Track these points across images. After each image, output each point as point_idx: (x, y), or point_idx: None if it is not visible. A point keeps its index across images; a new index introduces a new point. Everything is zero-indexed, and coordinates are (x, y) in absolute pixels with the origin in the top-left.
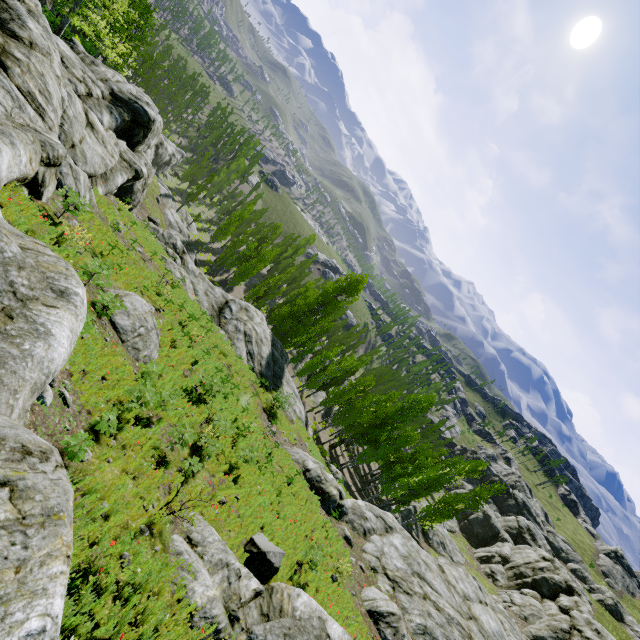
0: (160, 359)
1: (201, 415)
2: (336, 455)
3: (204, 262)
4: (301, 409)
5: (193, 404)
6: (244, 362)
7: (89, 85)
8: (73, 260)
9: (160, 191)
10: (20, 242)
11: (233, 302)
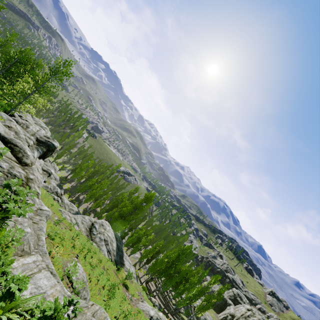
0: (92, 296)
1: (112, 318)
2: (149, 286)
3: (66, 189)
4: (134, 271)
5: (107, 313)
6: (107, 257)
7: (28, 141)
8: (54, 263)
9: None
10: (91, 312)
11: (96, 223)
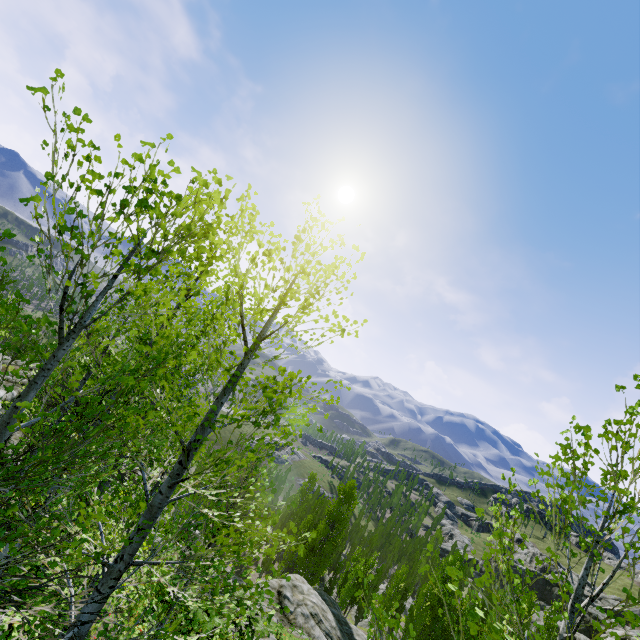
0: None
1: None
2: None
3: None
4: None
5: None
6: None
7: None
8: None
9: None
10: None
11: (285, 588)
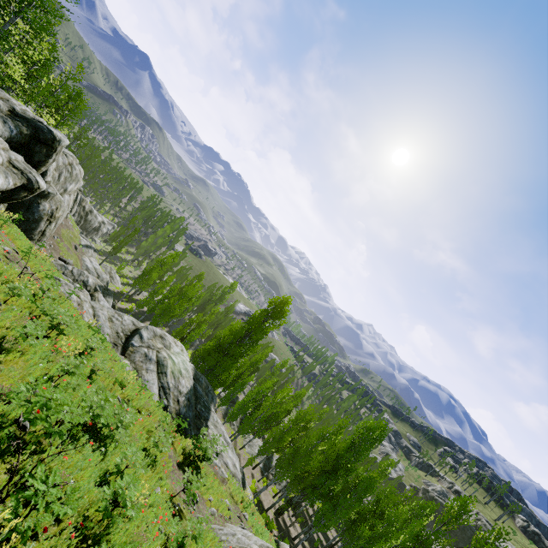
0: None
1: (4, 479)
2: (284, 525)
3: (125, 310)
4: (235, 461)
5: None
6: (154, 399)
7: None
8: None
9: (81, 242)
10: None
11: (145, 328)
